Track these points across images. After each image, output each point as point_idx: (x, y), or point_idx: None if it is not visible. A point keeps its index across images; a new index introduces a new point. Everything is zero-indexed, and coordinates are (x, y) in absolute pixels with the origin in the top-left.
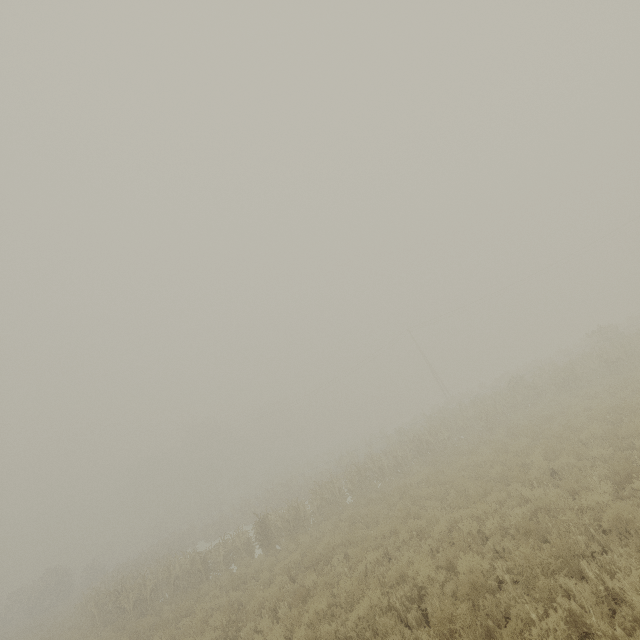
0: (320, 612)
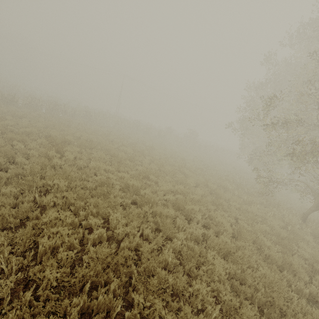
0: (10, 124)
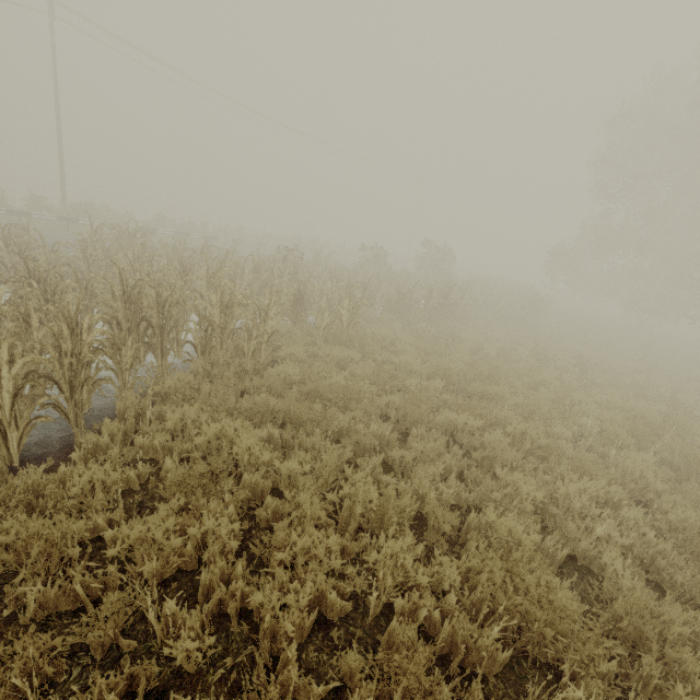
0: None
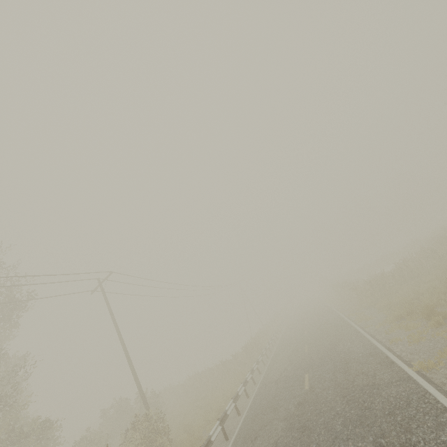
0: None
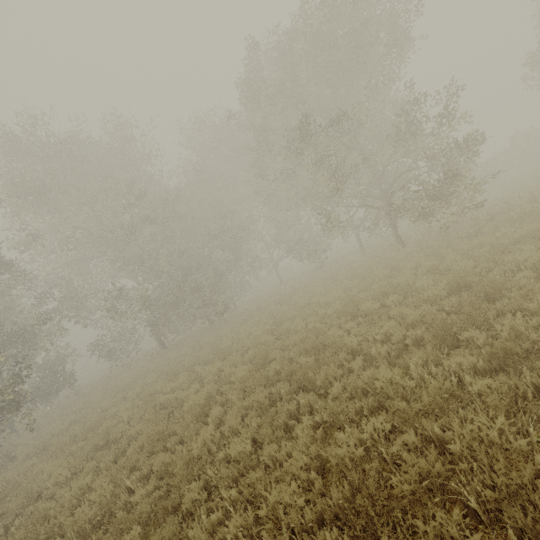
0: None
